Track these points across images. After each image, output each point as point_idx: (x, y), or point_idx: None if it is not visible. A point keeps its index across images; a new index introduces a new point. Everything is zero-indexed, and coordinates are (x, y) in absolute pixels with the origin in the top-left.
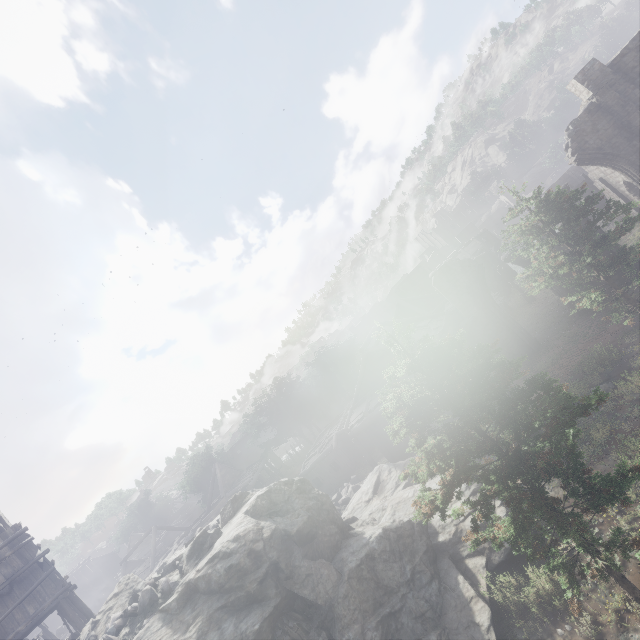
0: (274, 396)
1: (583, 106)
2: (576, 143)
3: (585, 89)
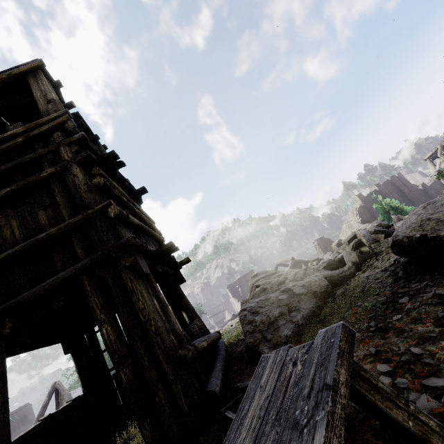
0: None
1: (353, 209)
2: (360, 214)
3: (359, 200)
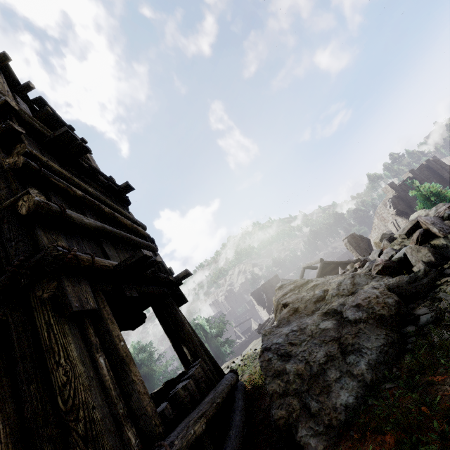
0: (137, 358)
1: (385, 200)
2: (394, 205)
3: (391, 190)
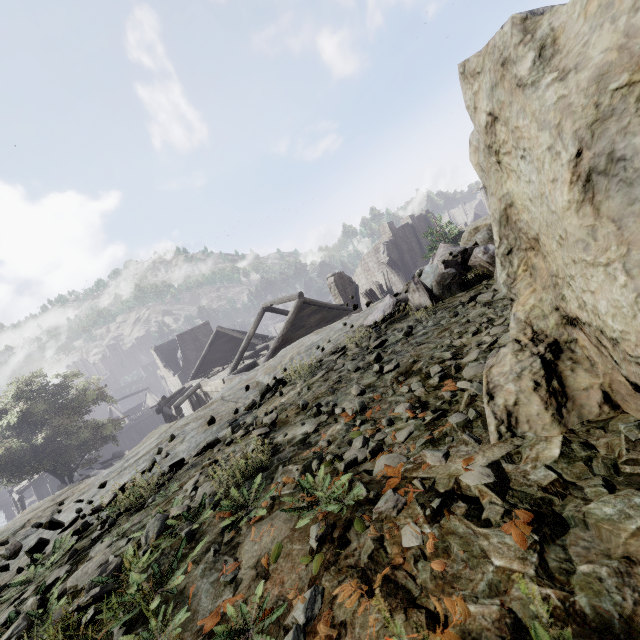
0: None
1: (377, 244)
2: (388, 252)
3: (389, 232)
